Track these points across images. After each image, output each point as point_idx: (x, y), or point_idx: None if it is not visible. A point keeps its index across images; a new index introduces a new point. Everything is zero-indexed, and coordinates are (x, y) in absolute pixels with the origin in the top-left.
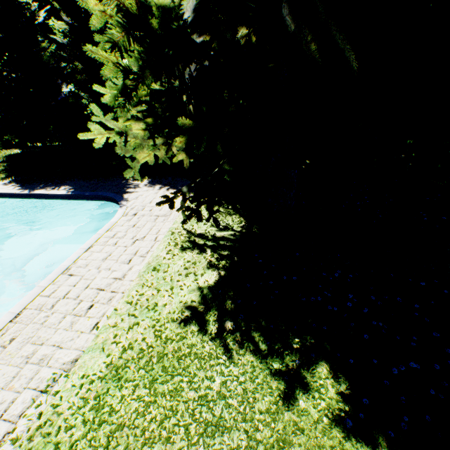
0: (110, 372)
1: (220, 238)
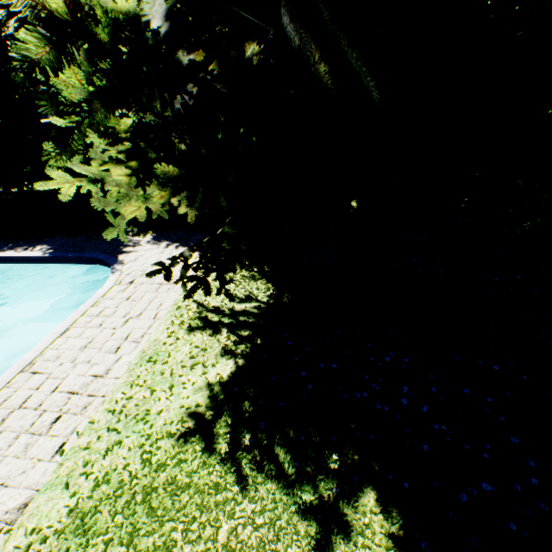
0: (72, 521)
1: (240, 313)
